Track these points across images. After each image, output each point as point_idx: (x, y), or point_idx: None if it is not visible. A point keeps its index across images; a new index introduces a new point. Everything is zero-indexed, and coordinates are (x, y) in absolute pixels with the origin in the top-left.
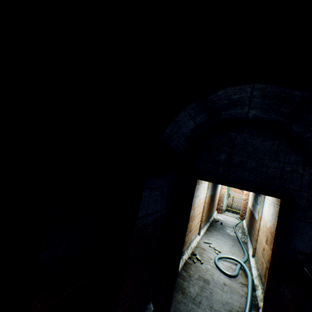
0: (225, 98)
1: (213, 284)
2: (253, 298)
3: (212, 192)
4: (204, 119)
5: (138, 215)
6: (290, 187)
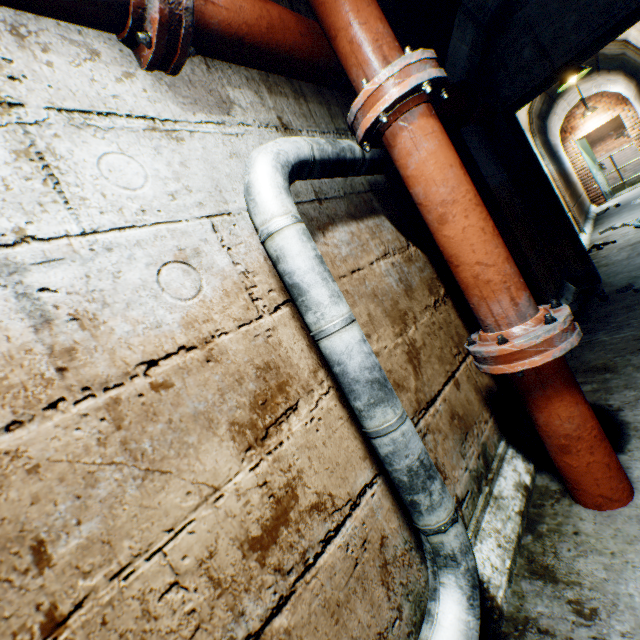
0: None
1: None
2: None
3: (557, 169)
4: (472, 32)
5: (482, 174)
6: None
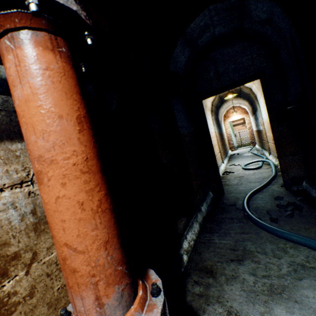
0: (196, 27)
1: (246, 176)
2: (277, 170)
3: (219, 131)
4: (189, 52)
5: (178, 125)
6: (261, 67)
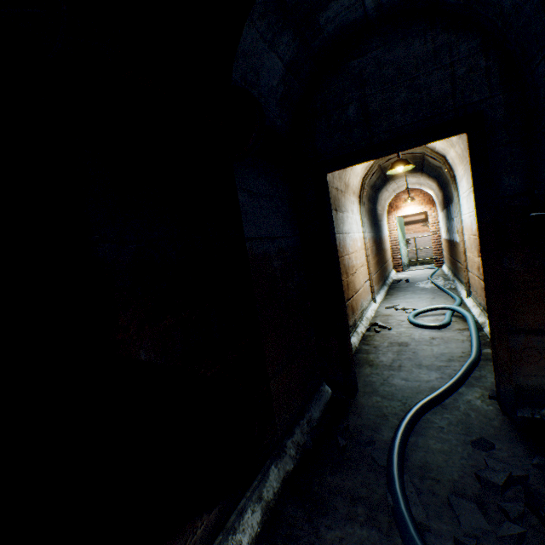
0: None
1: (415, 344)
2: (481, 338)
3: (375, 235)
4: (295, 48)
5: (244, 233)
6: (474, 101)
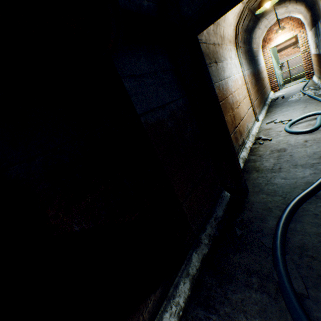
0: None
1: (291, 148)
2: None
3: (253, 70)
4: None
5: (136, 112)
6: None
